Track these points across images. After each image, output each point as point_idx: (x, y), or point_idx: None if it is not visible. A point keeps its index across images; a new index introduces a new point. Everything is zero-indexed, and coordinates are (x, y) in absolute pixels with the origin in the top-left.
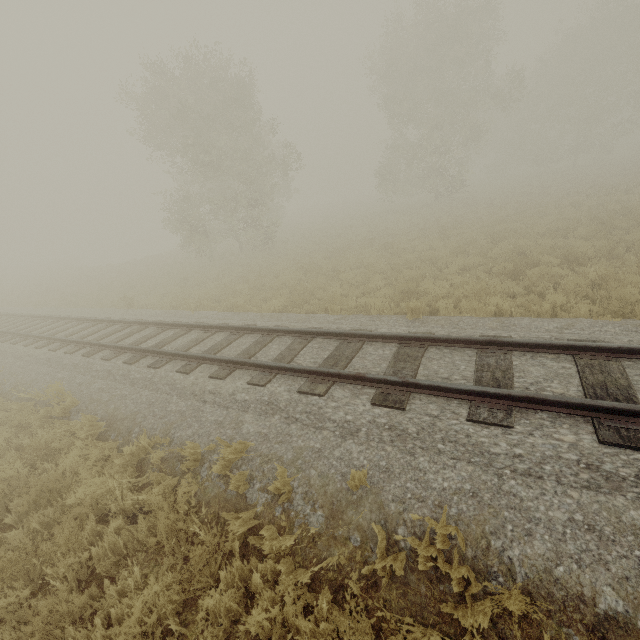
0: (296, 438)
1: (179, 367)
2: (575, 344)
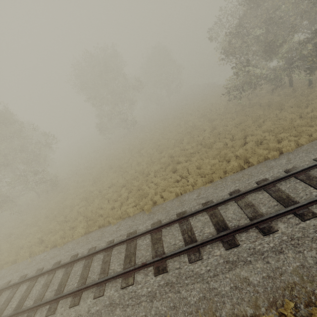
0: (132, 316)
1: (45, 312)
2: (204, 208)
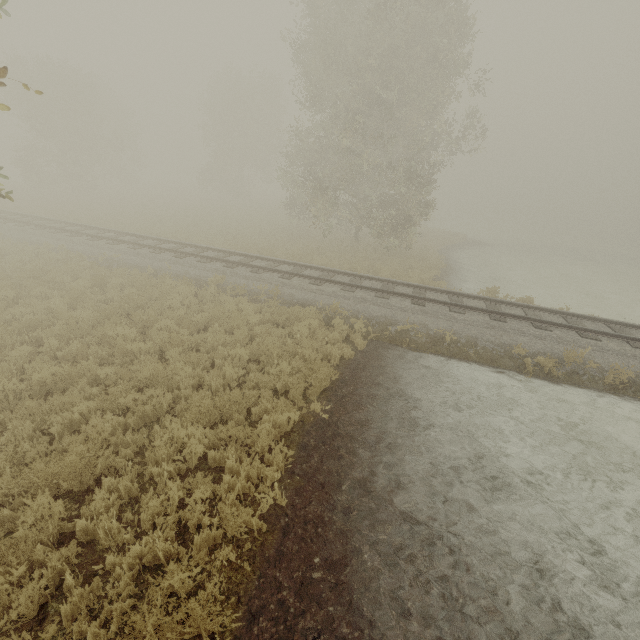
0: None
1: None
2: (83, 225)
